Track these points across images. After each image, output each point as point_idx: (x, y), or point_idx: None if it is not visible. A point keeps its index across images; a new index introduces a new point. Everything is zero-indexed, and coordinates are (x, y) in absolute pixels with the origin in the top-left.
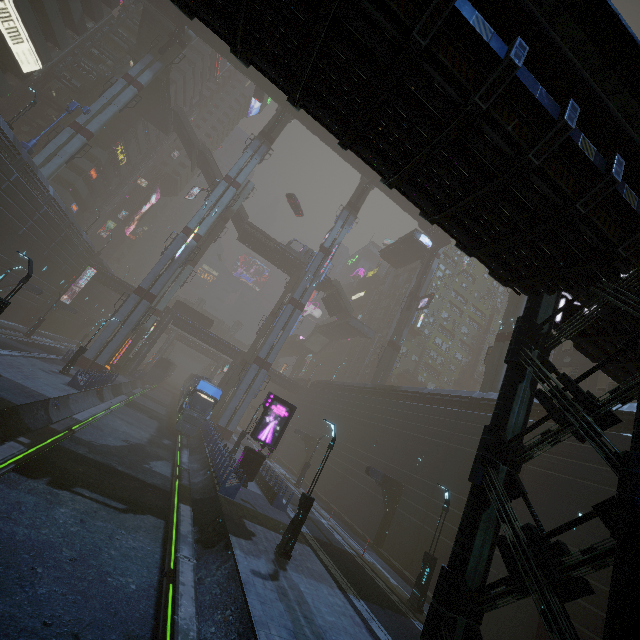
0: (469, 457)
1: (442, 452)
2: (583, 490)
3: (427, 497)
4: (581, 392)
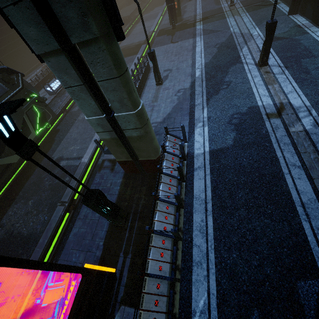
0: None
1: None
2: None
3: None
4: None
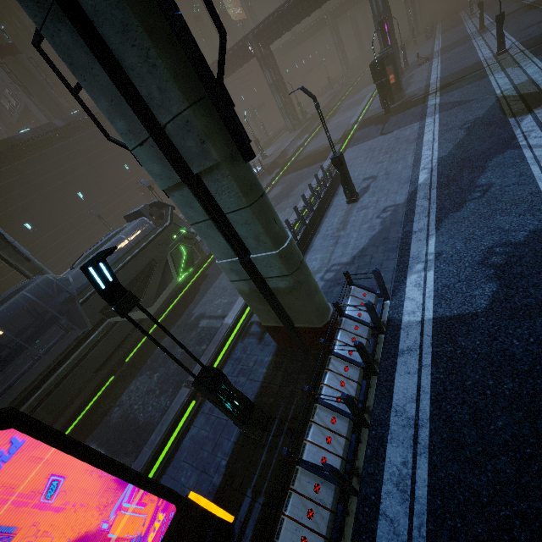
0: None
1: None
2: None
3: None
4: (275, 69)
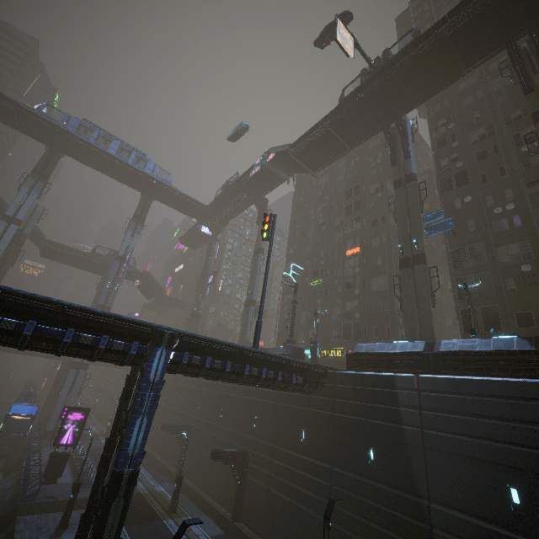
0: (219, 397)
1: (209, 397)
2: (257, 404)
3: (202, 430)
4: (124, 421)
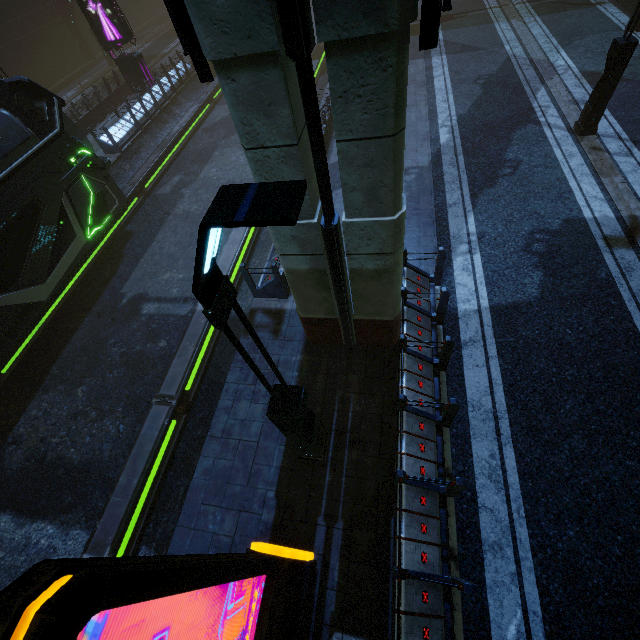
0: None
1: None
2: None
3: None
4: None
